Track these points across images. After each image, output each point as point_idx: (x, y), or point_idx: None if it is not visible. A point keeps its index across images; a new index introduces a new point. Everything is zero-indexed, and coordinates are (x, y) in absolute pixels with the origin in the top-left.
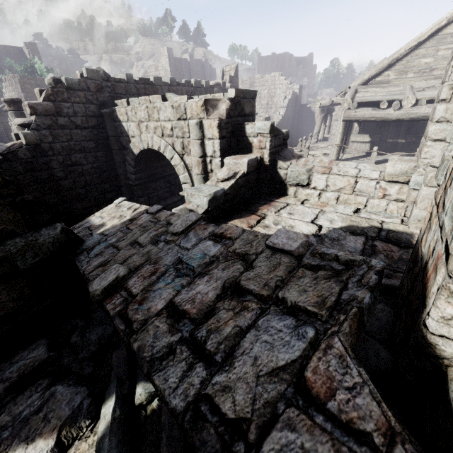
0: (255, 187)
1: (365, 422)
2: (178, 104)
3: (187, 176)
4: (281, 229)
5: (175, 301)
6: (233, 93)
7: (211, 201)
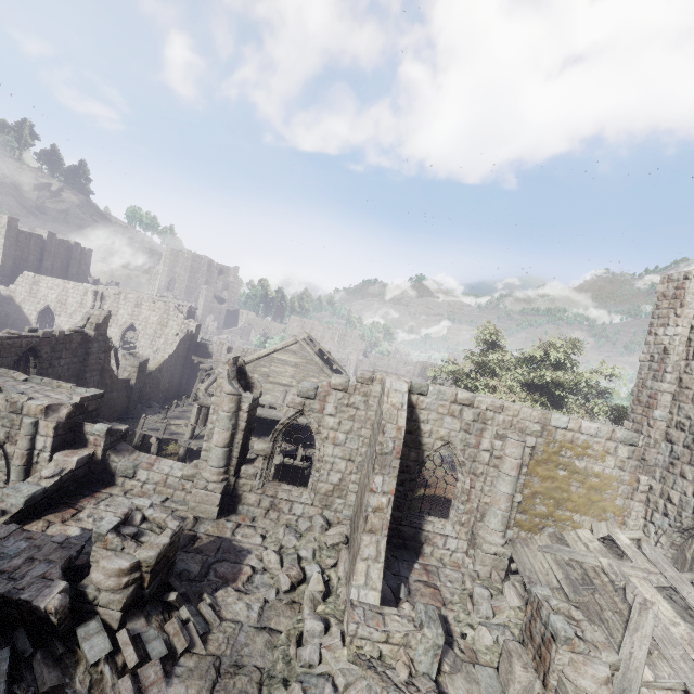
0: (84, 478)
1: (55, 577)
2: (15, 400)
3: (4, 464)
4: (60, 533)
5: (1, 568)
6: (79, 400)
7: (29, 500)
